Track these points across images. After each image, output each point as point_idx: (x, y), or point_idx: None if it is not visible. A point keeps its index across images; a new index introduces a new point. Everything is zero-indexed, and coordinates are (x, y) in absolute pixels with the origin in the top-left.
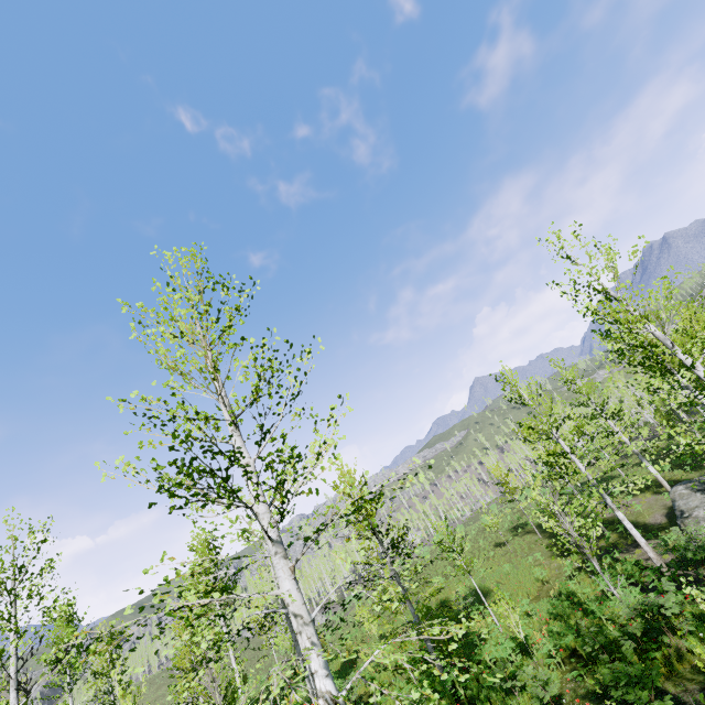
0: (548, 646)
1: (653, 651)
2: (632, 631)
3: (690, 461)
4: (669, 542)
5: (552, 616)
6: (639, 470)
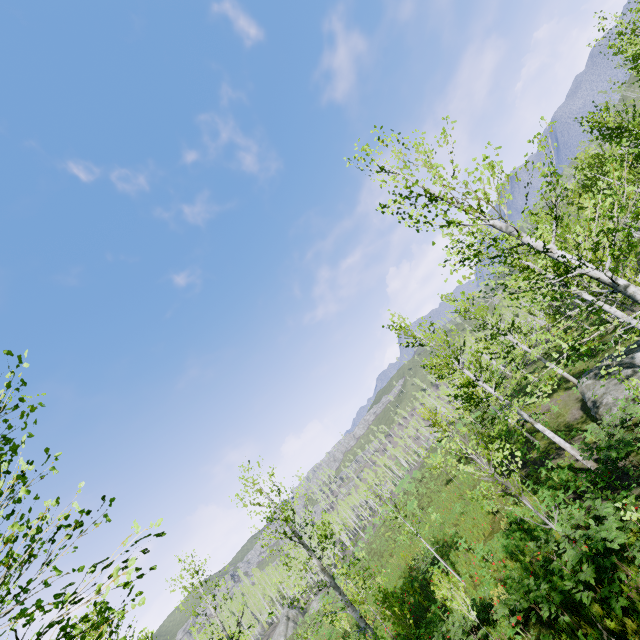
0: (505, 614)
1: (614, 596)
2: (585, 579)
3: (585, 350)
4: (591, 437)
5: (508, 555)
6: (548, 372)
